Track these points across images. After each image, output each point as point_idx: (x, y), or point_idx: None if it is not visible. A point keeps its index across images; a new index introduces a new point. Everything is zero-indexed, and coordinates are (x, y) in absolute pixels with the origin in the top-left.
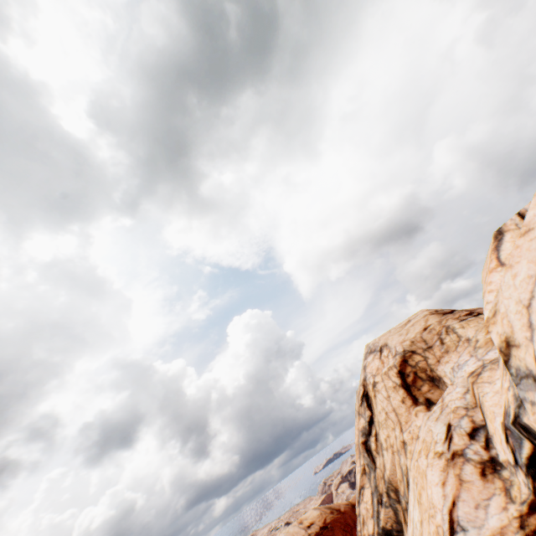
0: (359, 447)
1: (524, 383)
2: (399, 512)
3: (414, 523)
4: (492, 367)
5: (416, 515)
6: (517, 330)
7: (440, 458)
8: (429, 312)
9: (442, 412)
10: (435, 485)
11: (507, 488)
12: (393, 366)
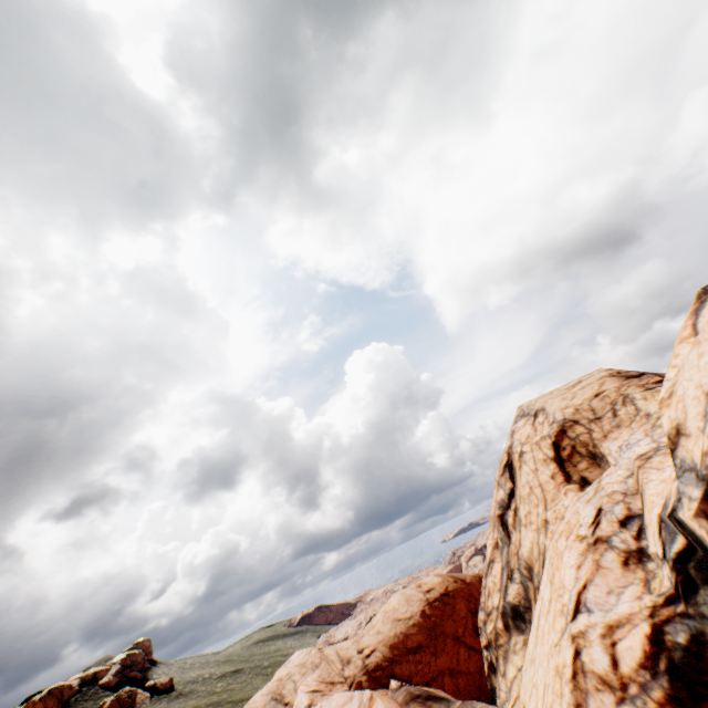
0: (494, 520)
1: (686, 477)
2: (530, 590)
3: (543, 602)
4: (666, 452)
5: (546, 594)
6: (690, 418)
7: (581, 542)
8: (608, 374)
9: (595, 495)
10: (570, 567)
11: (647, 580)
12: (547, 436)
